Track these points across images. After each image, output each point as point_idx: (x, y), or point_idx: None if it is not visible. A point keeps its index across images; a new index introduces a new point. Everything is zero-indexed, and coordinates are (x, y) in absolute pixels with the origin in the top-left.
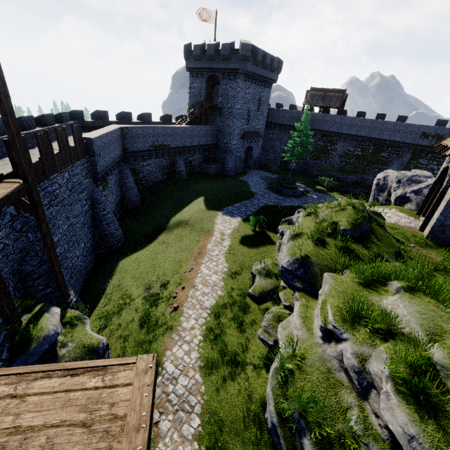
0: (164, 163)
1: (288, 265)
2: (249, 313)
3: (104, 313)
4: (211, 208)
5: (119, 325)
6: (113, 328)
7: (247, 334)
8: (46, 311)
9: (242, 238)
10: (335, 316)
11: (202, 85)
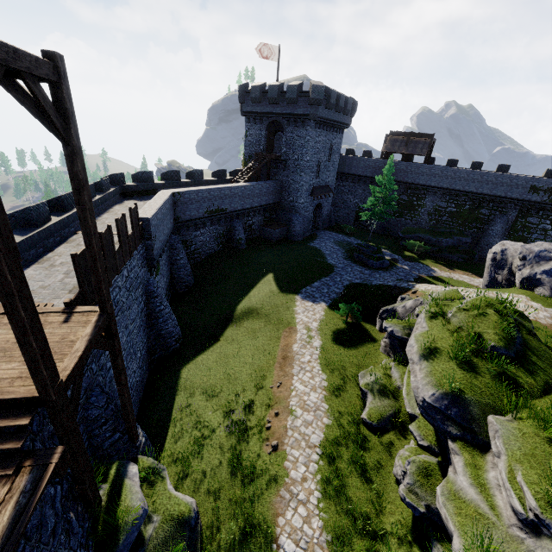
0: (219, 230)
1: (434, 400)
2: (369, 450)
3: (178, 453)
4: (286, 290)
5: (203, 473)
6: (196, 478)
7: (375, 484)
8: (124, 475)
9: (333, 333)
10: (539, 499)
11: (262, 132)
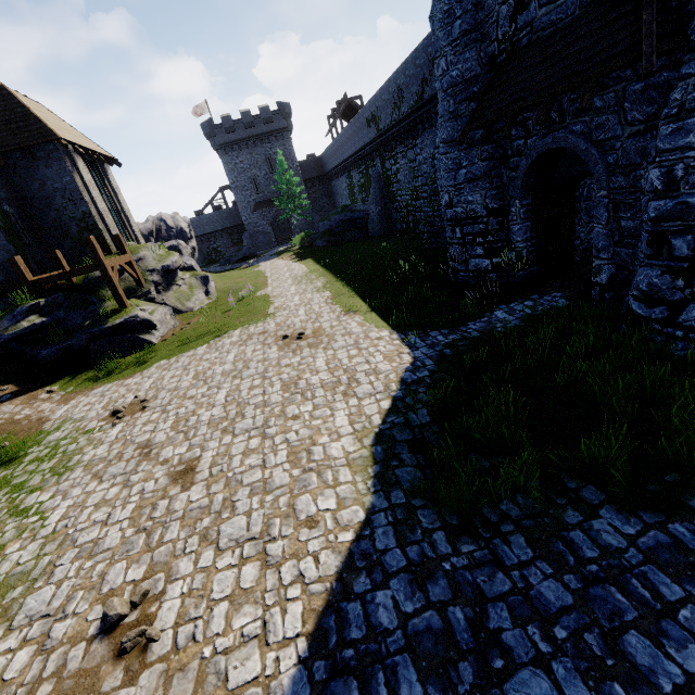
0: None
1: None
2: None
3: None
4: None
5: None
6: None
7: None
8: None
9: None
10: None
11: None
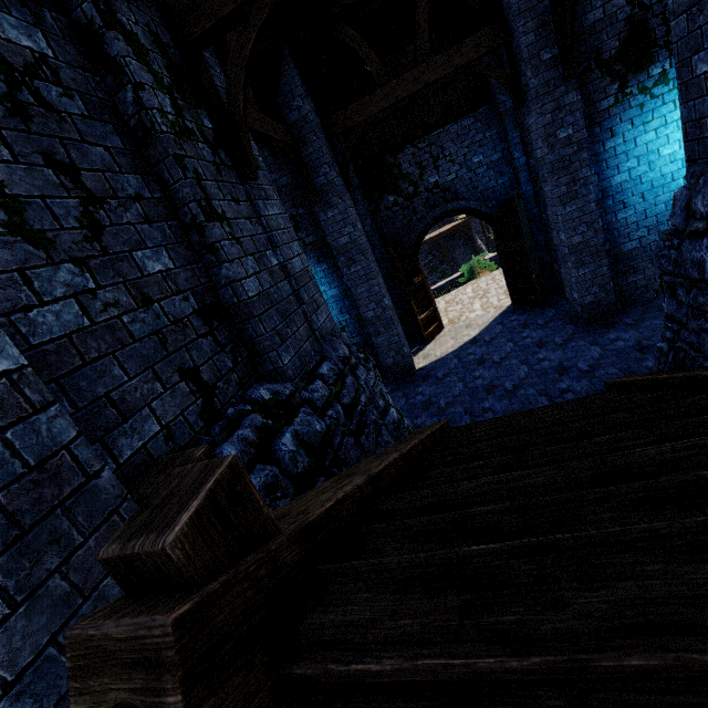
0: None
1: None
2: None
3: None
4: None
5: None
6: None
7: None
8: None
9: None
10: None
11: None
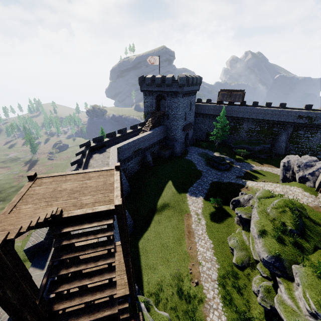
0: (139, 159)
1: (268, 259)
2: (239, 279)
3: (151, 290)
4: (180, 191)
5: (166, 299)
6: (164, 302)
7: (245, 296)
8: (141, 309)
9: (210, 215)
10: (315, 305)
11: (153, 100)
